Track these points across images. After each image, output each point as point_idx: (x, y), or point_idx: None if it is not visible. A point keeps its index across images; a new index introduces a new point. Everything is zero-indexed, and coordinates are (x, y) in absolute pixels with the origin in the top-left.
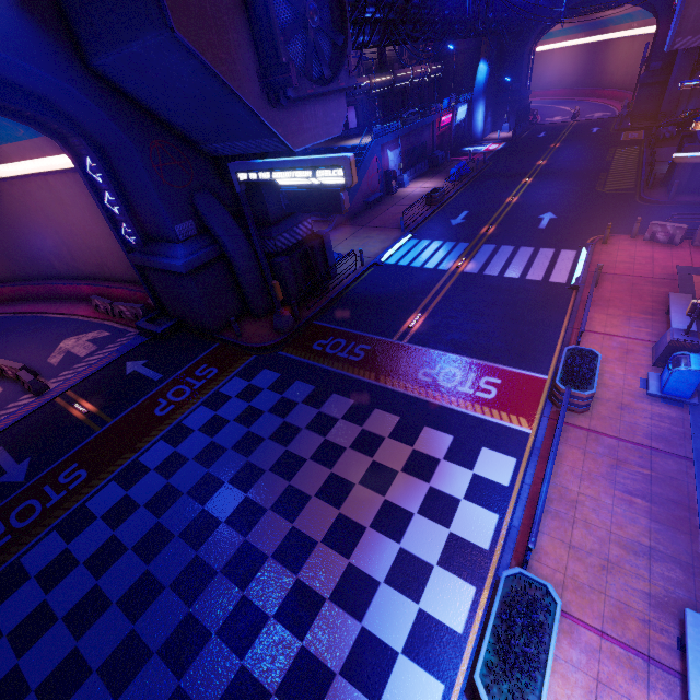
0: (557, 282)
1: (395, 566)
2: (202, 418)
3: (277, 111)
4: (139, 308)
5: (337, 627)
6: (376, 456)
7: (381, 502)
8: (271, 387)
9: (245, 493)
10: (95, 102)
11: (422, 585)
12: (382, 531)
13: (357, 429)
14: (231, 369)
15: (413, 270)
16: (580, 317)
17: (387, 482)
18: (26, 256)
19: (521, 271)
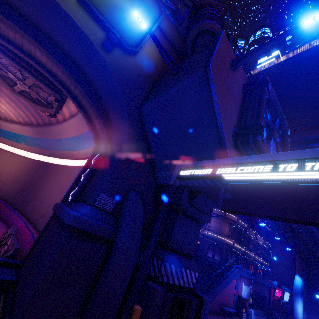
0: None
1: None
2: None
3: (235, 154)
4: (14, 248)
5: None
6: None
7: None
8: None
9: None
10: (129, 118)
11: None
12: None
13: None
14: None
15: None
16: None
17: None
18: (28, 195)
19: None
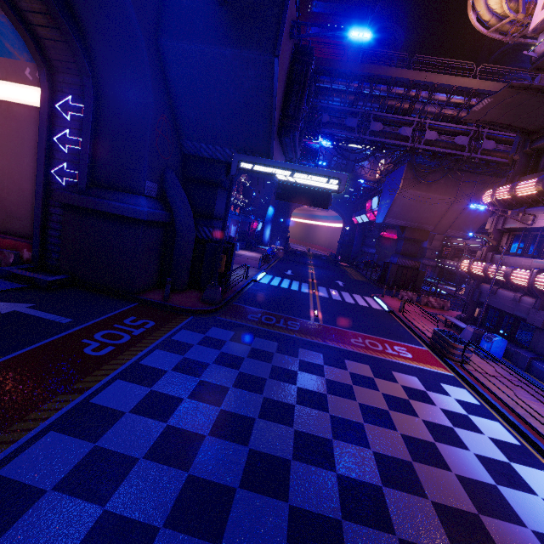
0: (378, 308)
1: (488, 468)
2: (169, 359)
3: (276, 141)
4: (11, 254)
5: (517, 539)
6: (381, 390)
7: (422, 422)
8: (234, 340)
9: (291, 427)
10: (150, 61)
11: (521, 479)
12: (447, 443)
13: (345, 372)
14: (172, 323)
15: (286, 289)
16: (410, 323)
17: (410, 407)
18: None
19: (353, 301)
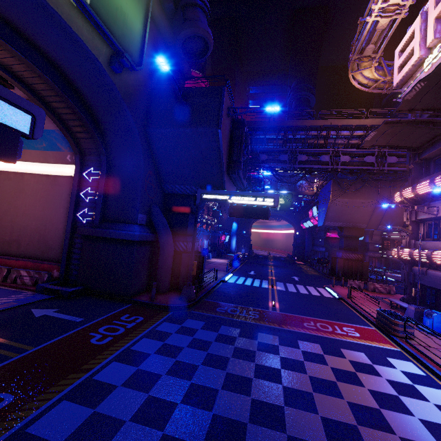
0: (329, 297)
1: (432, 432)
2: (152, 345)
3: (227, 178)
4: (46, 274)
5: None
6: (330, 364)
7: (367, 391)
8: (204, 328)
9: (249, 396)
10: (141, 142)
11: None
12: (392, 409)
13: (297, 350)
14: (156, 317)
15: (249, 286)
16: (358, 307)
17: (356, 378)
18: None
19: (307, 292)
